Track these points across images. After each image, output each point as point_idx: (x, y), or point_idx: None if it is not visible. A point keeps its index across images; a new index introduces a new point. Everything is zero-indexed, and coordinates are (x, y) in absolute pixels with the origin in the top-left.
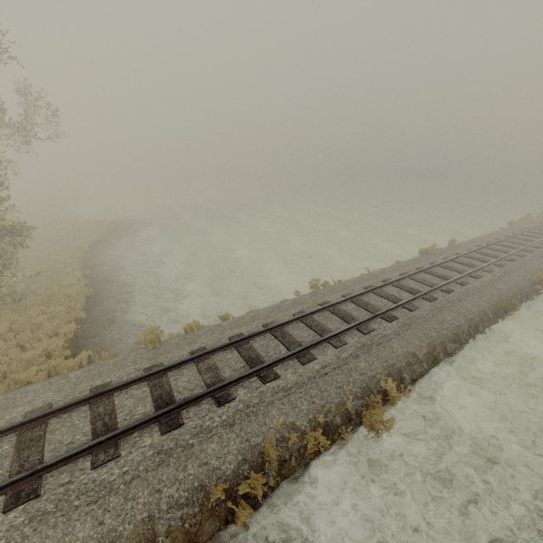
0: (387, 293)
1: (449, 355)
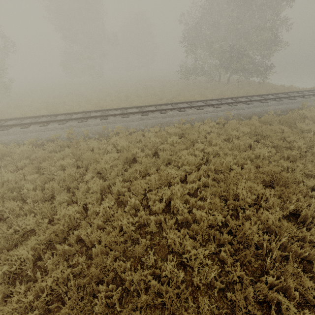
0: None
1: None
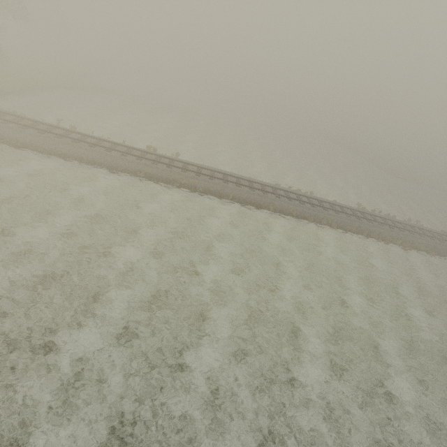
0: (69, 133)
1: (37, 151)
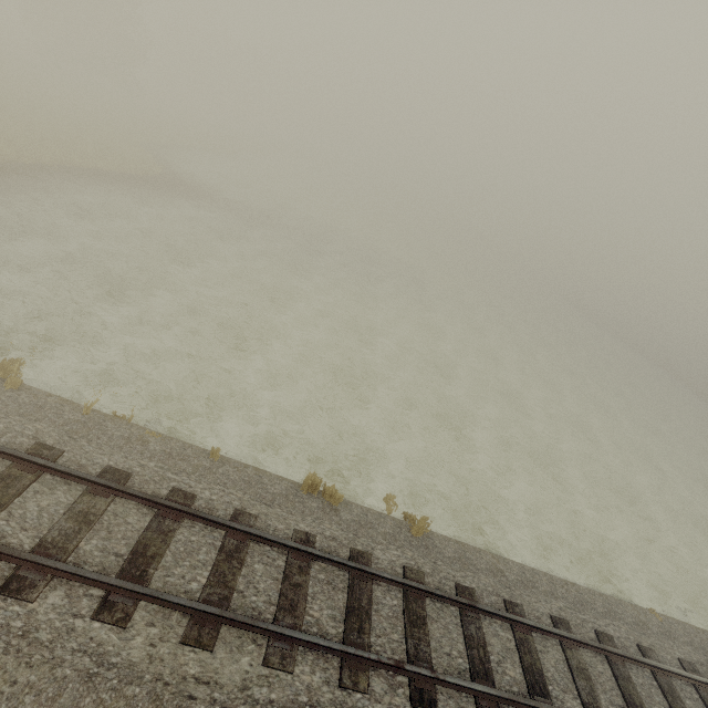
0: None
1: None
